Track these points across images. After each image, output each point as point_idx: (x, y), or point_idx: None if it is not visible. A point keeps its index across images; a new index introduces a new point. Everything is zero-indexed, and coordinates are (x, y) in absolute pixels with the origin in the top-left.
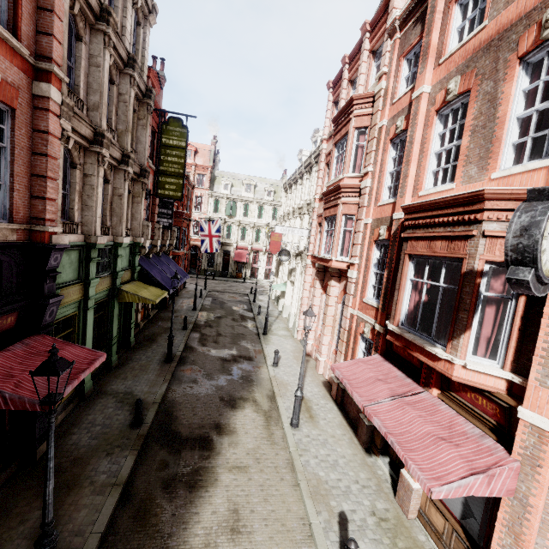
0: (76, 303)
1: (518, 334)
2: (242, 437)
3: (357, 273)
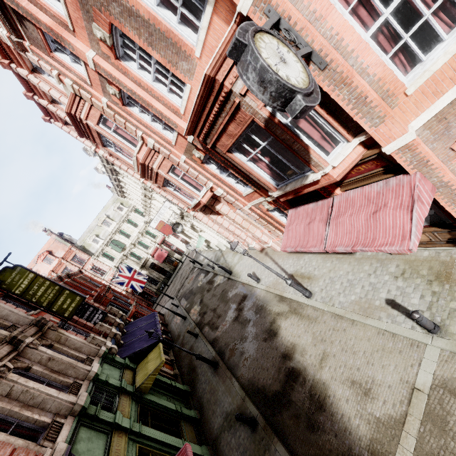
0: (129, 443)
1: (330, 116)
2: (300, 342)
3: (220, 188)
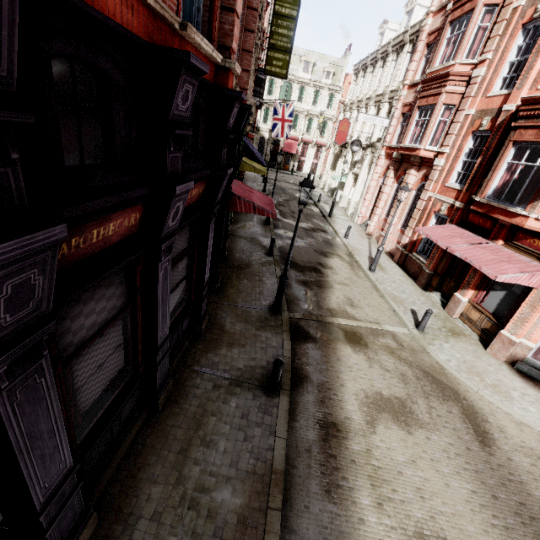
0: None
1: None
2: (338, 271)
3: (444, 161)
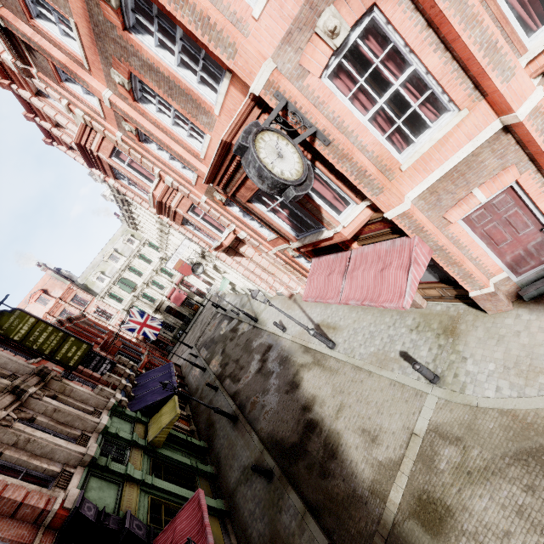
0: (141, 494)
1: (339, 181)
2: (321, 393)
3: (243, 231)
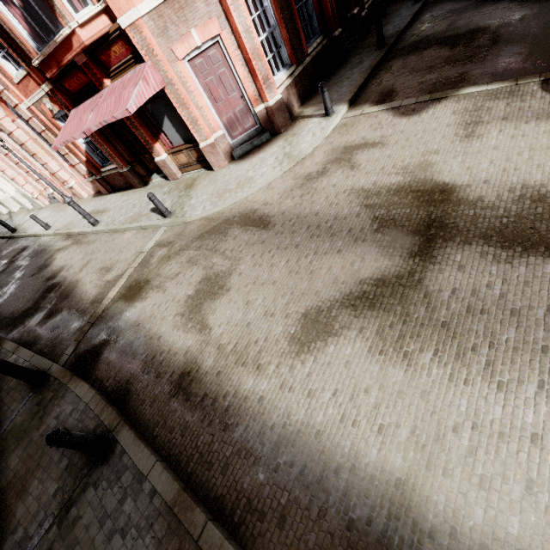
0: None
1: None
2: (71, 262)
3: None
